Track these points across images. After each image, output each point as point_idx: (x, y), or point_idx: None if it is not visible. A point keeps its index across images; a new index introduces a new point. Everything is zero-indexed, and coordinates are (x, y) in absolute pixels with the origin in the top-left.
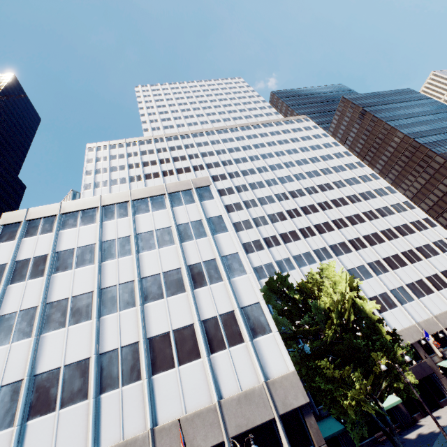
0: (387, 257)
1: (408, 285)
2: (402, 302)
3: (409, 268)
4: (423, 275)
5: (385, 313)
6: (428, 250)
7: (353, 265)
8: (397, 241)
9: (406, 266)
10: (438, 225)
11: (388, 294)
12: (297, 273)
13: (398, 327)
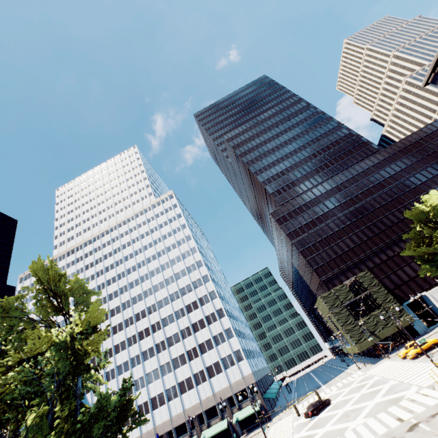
0: (176, 357)
1: (179, 383)
2: (170, 400)
3: (187, 366)
4: (193, 372)
5: (156, 410)
6: (207, 345)
7: (151, 369)
8: (189, 339)
9: (185, 365)
10: (226, 316)
11: (164, 393)
12: (115, 382)
13: (159, 422)
